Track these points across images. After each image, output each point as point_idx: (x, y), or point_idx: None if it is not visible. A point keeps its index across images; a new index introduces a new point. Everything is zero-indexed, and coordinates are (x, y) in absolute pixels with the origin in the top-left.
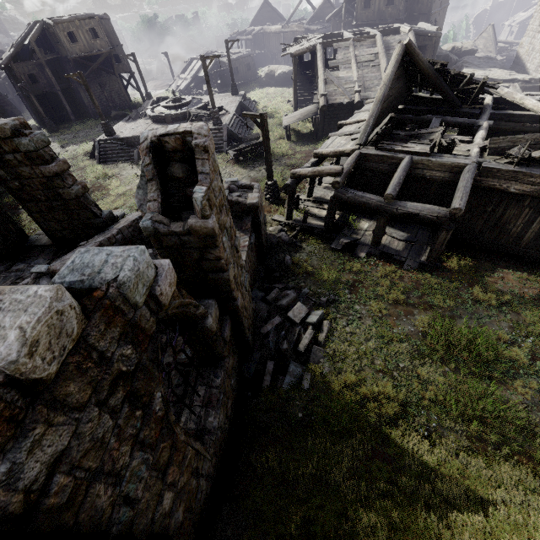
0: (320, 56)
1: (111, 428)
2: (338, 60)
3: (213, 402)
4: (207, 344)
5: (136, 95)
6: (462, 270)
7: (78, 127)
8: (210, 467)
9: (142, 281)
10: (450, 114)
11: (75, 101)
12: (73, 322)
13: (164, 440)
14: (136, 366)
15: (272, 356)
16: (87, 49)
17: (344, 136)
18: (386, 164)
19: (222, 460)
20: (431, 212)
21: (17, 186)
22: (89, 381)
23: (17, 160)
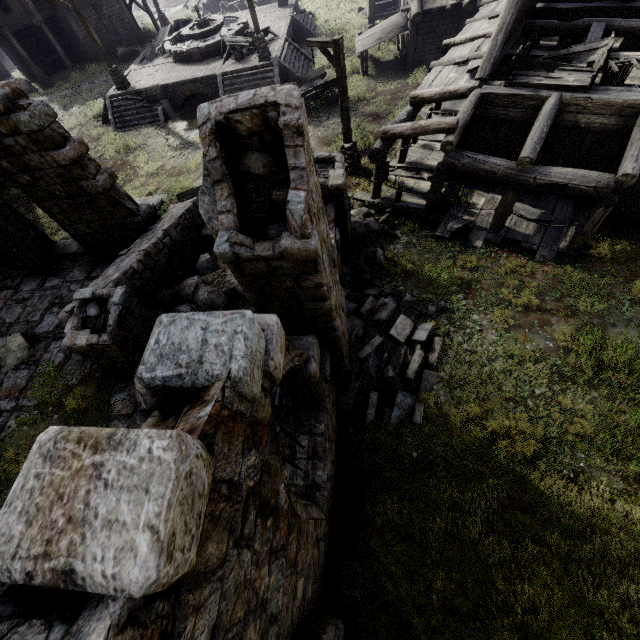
0: None
1: (250, 560)
2: None
3: (320, 453)
4: (307, 389)
5: (143, 19)
6: (617, 259)
7: (77, 78)
8: (325, 525)
9: (256, 364)
10: (619, 13)
11: (66, 37)
12: (202, 474)
13: (291, 531)
14: (260, 471)
15: (375, 384)
16: None
17: (454, 65)
18: (519, 108)
19: (332, 510)
20: (587, 181)
21: (28, 181)
22: (224, 526)
23: (20, 146)
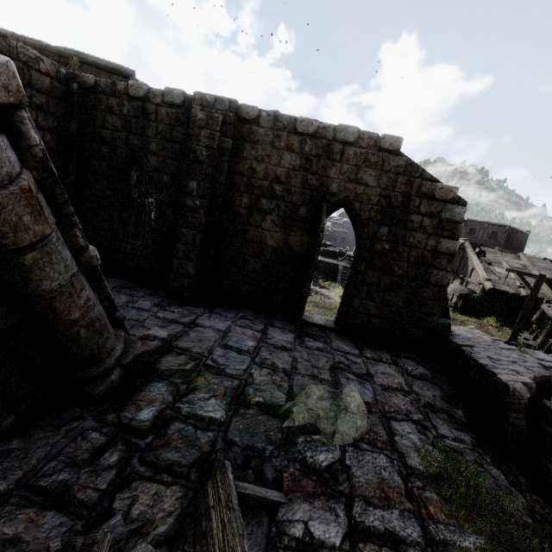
0: (472, 251)
1: None
2: (490, 259)
3: None
4: None
5: None
6: None
7: None
8: None
9: None
10: None
11: None
12: None
13: None
14: None
15: None
16: None
17: None
18: None
19: None
20: None
21: (381, 249)
22: None
23: (420, 224)
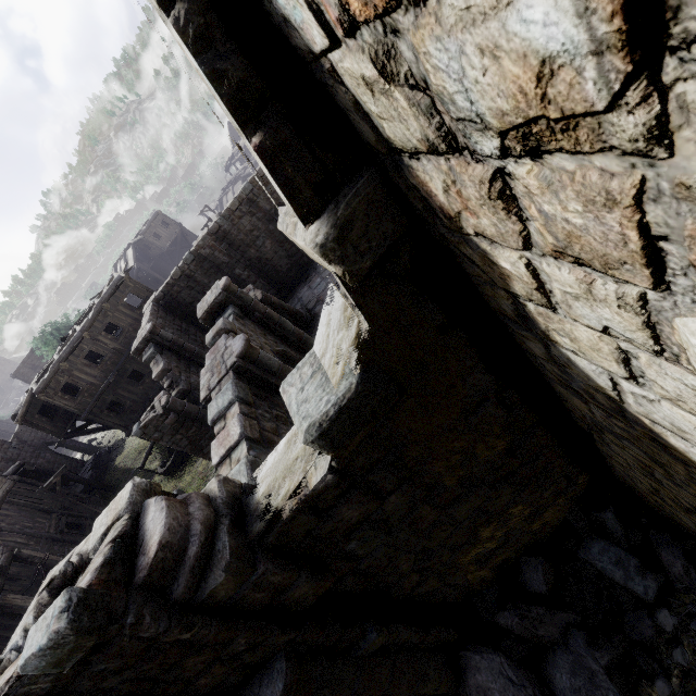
0: None
1: None
2: None
3: None
4: None
5: None
6: None
7: None
8: None
9: None
10: None
11: None
12: None
13: None
14: None
15: None
16: (169, 238)
17: None
18: None
19: None
20: None
21: None
22: None
23: None
